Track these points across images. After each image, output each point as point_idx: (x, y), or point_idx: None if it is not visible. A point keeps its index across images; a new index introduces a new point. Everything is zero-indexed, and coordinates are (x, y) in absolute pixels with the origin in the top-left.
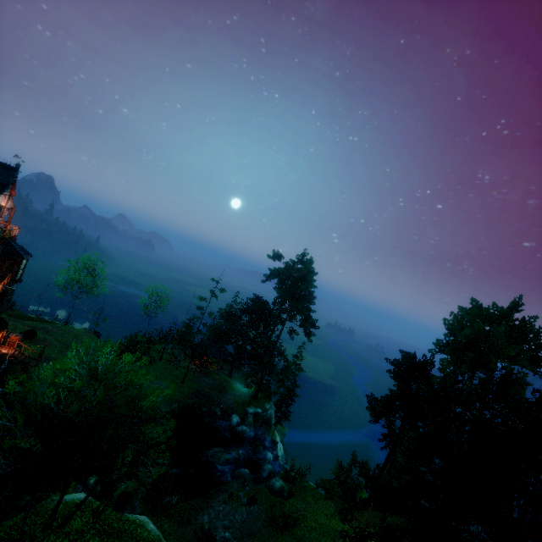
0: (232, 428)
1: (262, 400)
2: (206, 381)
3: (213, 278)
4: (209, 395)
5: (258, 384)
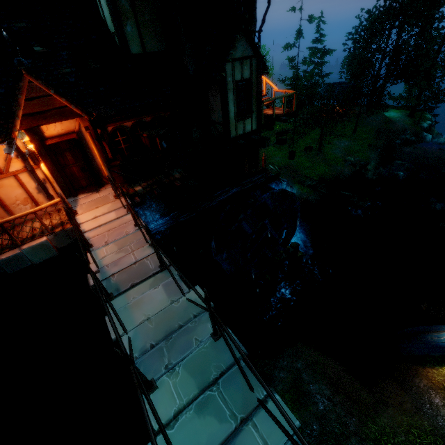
0: (428, 146)
1: (418, 115)
2: (375, 120)
3: (293, 7)
4: (389, 129)
5: (416, 99)
